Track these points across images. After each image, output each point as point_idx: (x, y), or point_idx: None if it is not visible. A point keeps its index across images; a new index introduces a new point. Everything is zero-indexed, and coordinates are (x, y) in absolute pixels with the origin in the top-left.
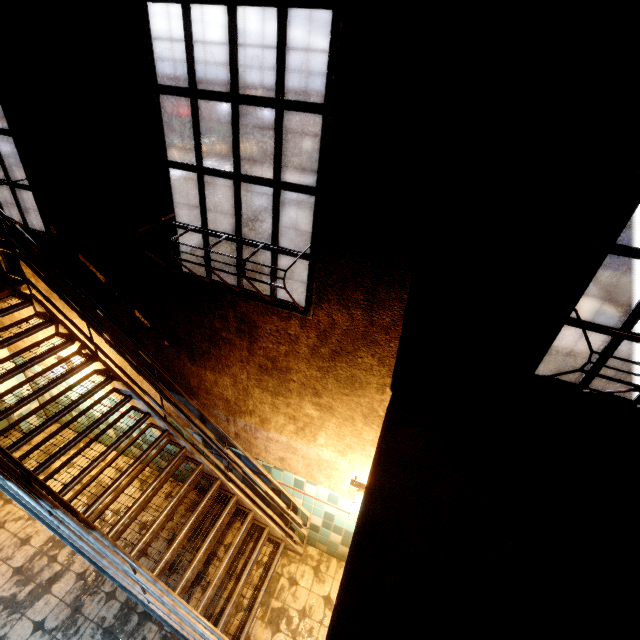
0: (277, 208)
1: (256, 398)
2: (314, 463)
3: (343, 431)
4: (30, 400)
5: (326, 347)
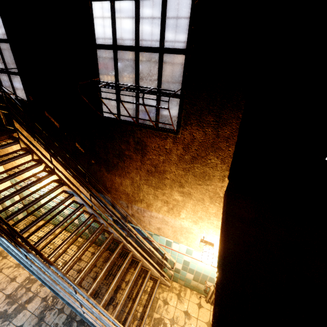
0: (161, 66)
1: (144, 191)
2: (178, 230)
3: (197, 208)
4: (16, 194)
5: (188, 155)
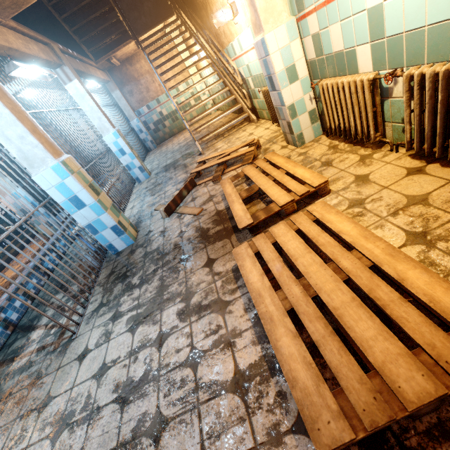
0: None
1: None
2: None
3: None
4: (165, 45)
5: None
